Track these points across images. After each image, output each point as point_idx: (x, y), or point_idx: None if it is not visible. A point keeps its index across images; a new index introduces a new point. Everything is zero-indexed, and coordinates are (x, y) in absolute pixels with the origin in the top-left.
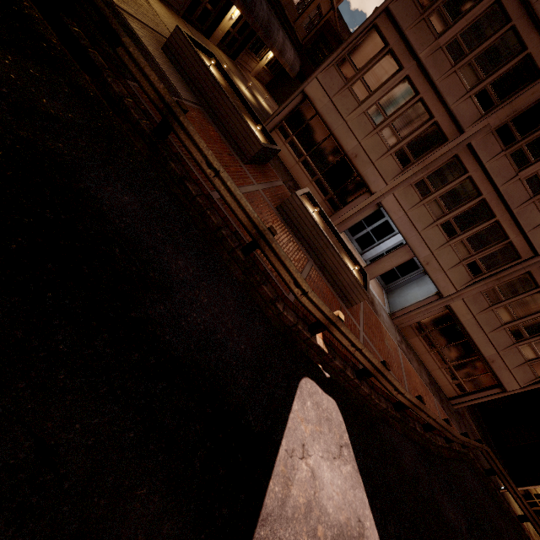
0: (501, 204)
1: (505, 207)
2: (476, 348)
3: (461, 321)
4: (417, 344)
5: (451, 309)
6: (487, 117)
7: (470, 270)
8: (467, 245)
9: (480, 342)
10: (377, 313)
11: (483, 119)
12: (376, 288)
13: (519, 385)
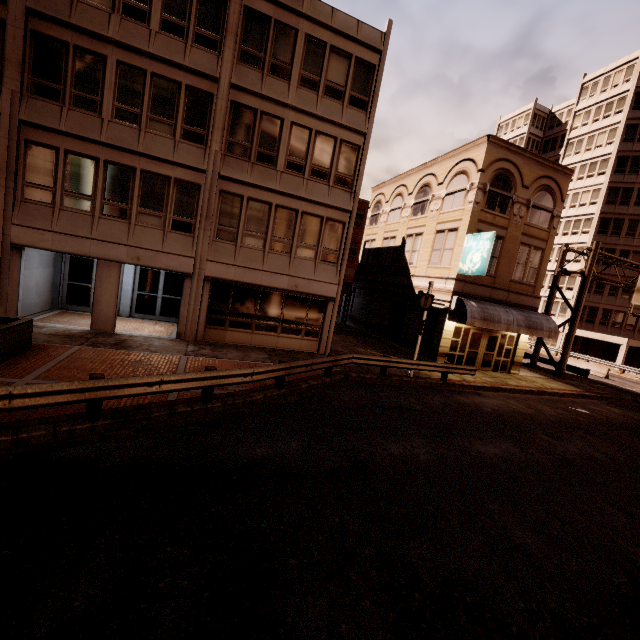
0: (126, 154)
1: (133, 154)
2: (276, 290)
3: (232, 279)
4: (236, 338)
5: (212, 277)
6: (2, 86)
7: (181, 231)
8: (148, 212)
9: (268, 281)
10: (129, 348)
11: (4, 90)
12: (153, 328)
13: (334, 284)
